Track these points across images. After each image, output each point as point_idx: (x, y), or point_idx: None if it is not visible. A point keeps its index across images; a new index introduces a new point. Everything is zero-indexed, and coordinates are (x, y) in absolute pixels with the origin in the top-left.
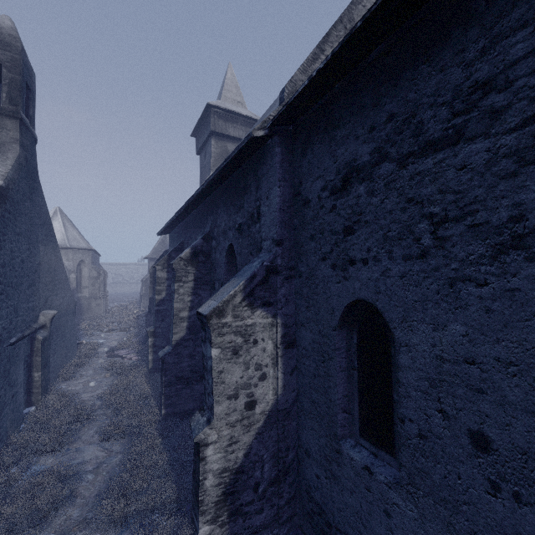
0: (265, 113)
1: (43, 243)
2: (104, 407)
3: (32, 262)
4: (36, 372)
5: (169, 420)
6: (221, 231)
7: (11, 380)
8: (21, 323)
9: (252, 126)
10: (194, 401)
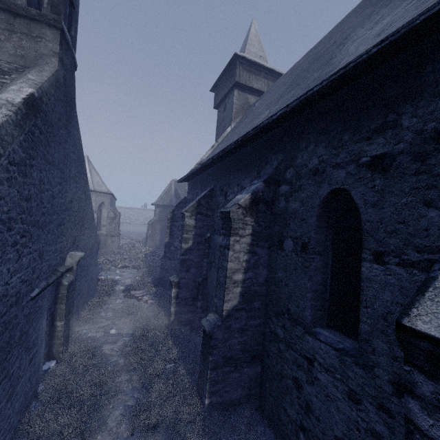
0: (320, 46)
1: (75, 180)
2: (129, 370)
3: (63, 199)
4: (59, 321)
5: (213, 412)
6: (309, 172)
7: (29, 342)
8: (46, 268)
9: (274, 80)
10: (242, 388)
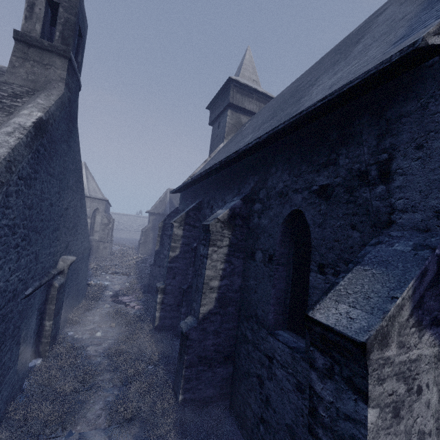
0: (301, 80)
1: (72, 189)
2: (111, 370)
3: (59, 206)
4: (47, 320)
5: (185, 408)
6: (276, 194)
7: (20, 337)
8: (40, 270)
9: (265, 102)
10: (214, 387)
